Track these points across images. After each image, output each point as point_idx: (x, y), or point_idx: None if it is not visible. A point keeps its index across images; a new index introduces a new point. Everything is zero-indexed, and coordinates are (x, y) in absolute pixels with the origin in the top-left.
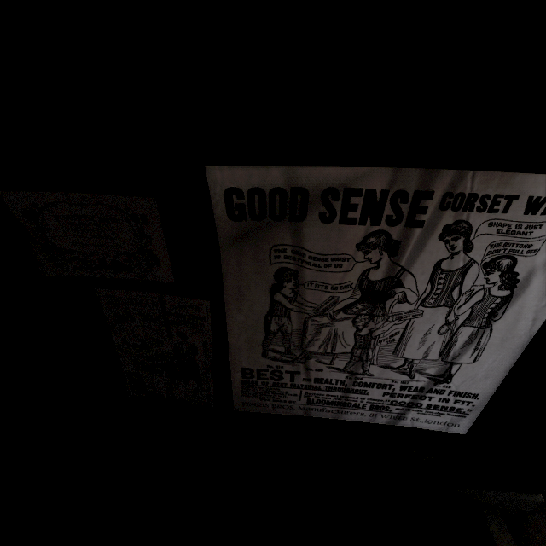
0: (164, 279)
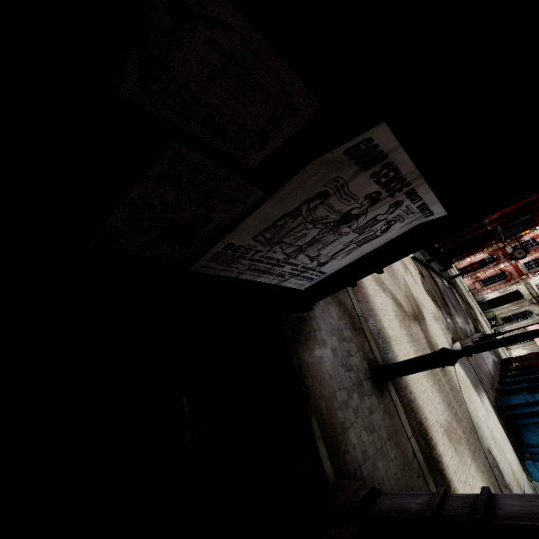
0: (249, 163)
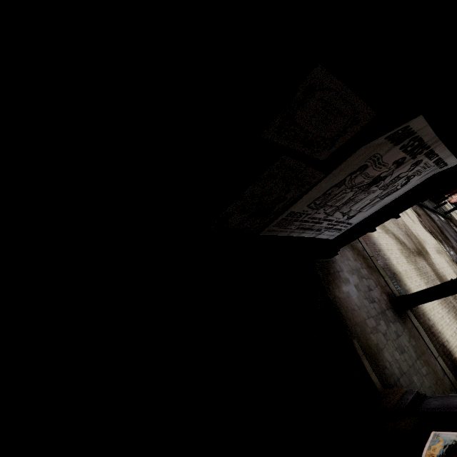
0: (320, 158)
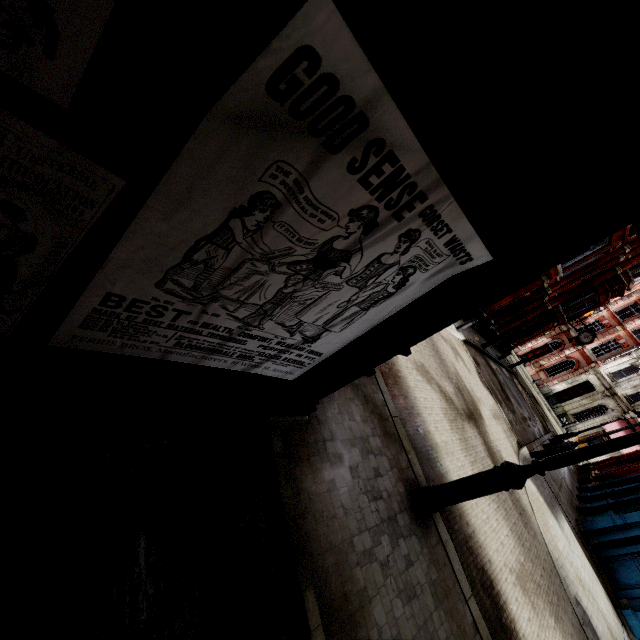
0: (41, 89)
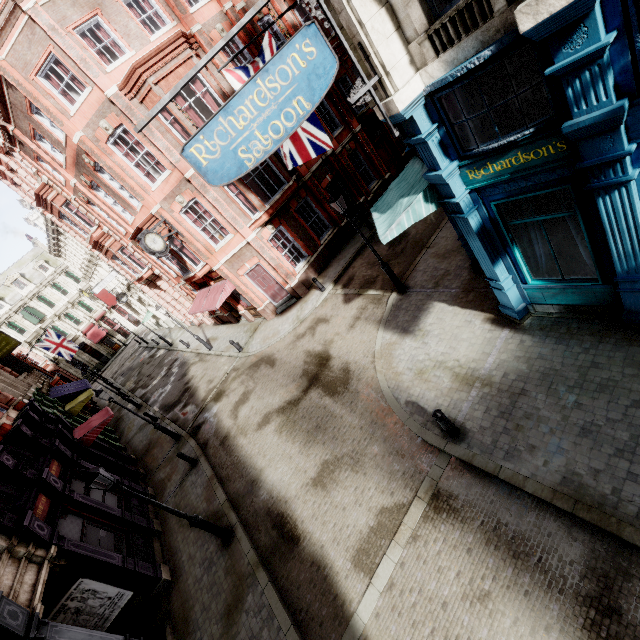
0: None
